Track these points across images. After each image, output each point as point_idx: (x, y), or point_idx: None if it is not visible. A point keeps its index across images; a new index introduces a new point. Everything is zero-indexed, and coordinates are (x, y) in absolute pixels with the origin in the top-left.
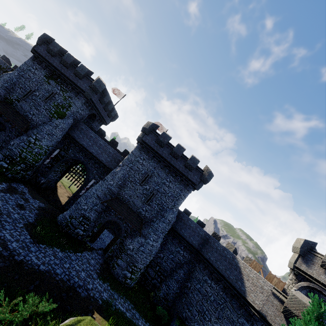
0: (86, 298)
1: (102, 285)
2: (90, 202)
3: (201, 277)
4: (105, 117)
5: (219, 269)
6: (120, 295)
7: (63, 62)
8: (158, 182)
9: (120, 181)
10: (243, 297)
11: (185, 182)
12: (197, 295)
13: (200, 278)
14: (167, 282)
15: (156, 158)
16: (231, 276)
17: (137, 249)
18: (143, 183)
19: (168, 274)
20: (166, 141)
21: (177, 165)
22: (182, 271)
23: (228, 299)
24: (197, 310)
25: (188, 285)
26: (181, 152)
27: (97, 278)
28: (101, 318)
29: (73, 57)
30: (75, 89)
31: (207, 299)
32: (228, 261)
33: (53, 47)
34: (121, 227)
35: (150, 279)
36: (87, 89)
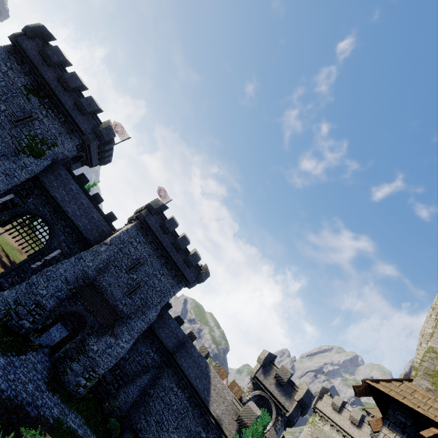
0: (36, 418)
1: (52, 398)
2: (53, 286)
3: (168, 384)
4: (94, 160)
5: (189, 377)
6: (71, 409)
7: (63, 81)
8: (149, 273)
9: (102, 263)
10: (206, 406)
11: (179, 277)
12: (159, 403)
13: (167, 385)
14: (127, 389)
15: (154, 243)
16: (199, 385)
17: (102, 351)
18: (131, 271)
19: (130, 379)
20: (172, 229)
21: (176, 258)
22: (148, 377)
23: (191, 408)
24: (156, 420)
25: (150, 392)
26: (185, 245)
27: (46, 390)
28: None
29: (81, 82)
30: (69, 124)
31: (169, 408)
32: (200, 369)
33: (53, 53)
34: (88, 322)
35: (104, 384)
36: (89, 132)
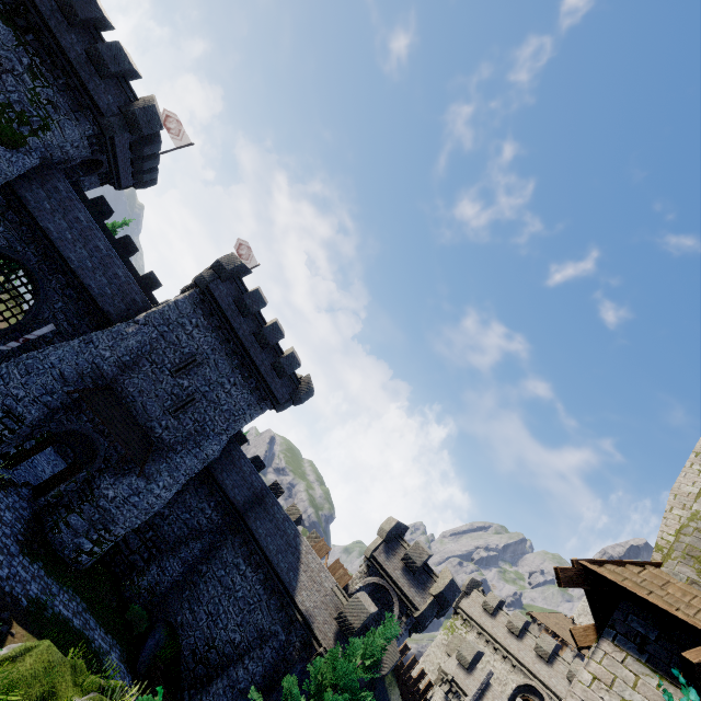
0: None
1: (29, 568)
2: (37, 384)
3: (232, 558)
4: (124, 176)
5: (267, 549)
6: (63, 587)
7: (63, 2)
8: (211, 379)
9: (129, 355)
10: (291, 595)
11: (263, 392)
12: (216, 587)
13: (230, 561)
14: (164, 562)
15: (223, 331)
16: (282, 563)
17: (123, 499)
18: (179, 373)
19: (169, 548)
20: (255, 310)
21: (260, 359)
22: (199, 545)
23: (266, 597)
24: (208, 612)
25: (202, 569)
26: (276, 339)
27: (18, 554)
28: (25, 633)
29: (99, 10)
30: (74, 91)
31: (231, 595)
32: (286, 538)
33: None
34: (99, 451)
35: (126, 553)
36: (113, 112)
